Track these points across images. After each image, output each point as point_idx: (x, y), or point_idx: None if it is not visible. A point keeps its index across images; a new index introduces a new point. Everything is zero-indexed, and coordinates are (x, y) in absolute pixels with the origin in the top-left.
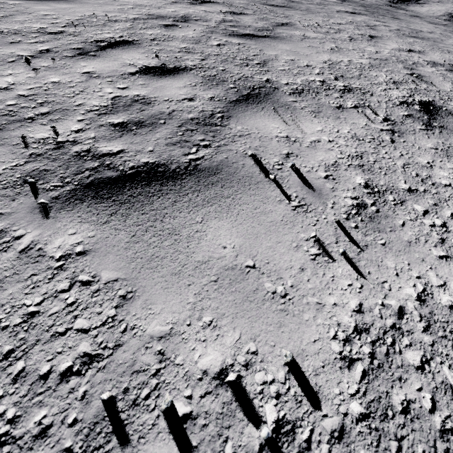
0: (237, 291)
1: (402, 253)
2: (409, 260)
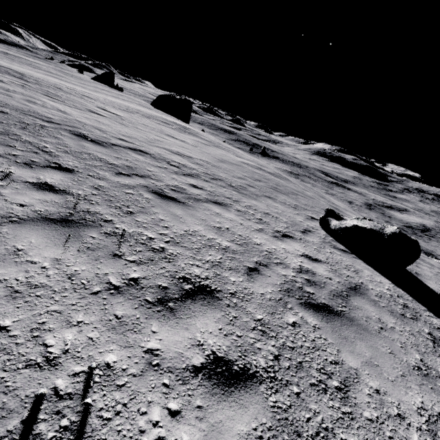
0: None
1: None
2: None
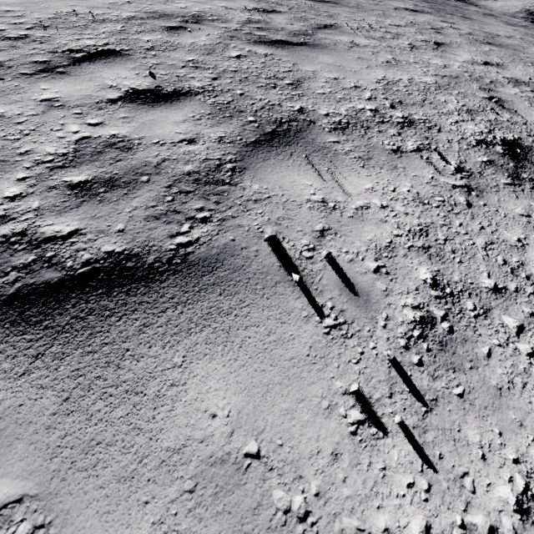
0: (226, 511)
1: (489, 412)
2: (501, 425)
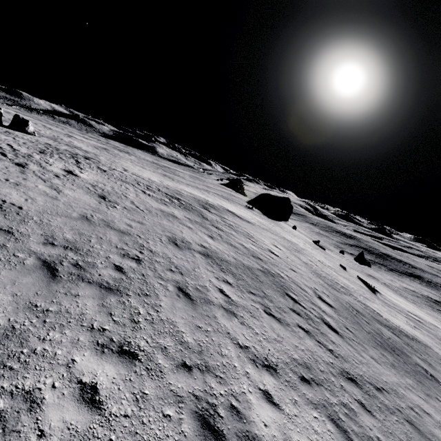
0: None
1: None
2: None
